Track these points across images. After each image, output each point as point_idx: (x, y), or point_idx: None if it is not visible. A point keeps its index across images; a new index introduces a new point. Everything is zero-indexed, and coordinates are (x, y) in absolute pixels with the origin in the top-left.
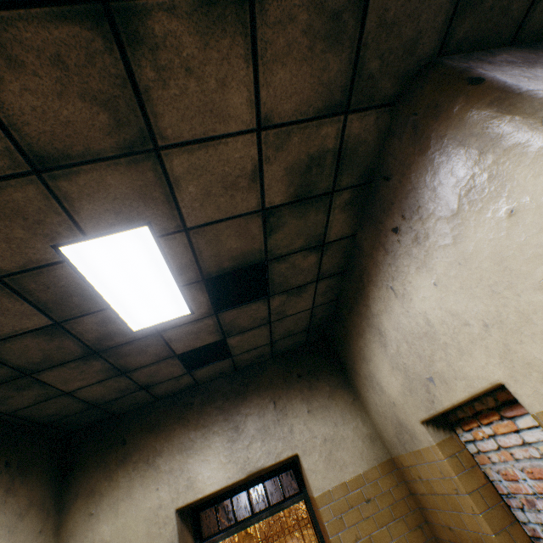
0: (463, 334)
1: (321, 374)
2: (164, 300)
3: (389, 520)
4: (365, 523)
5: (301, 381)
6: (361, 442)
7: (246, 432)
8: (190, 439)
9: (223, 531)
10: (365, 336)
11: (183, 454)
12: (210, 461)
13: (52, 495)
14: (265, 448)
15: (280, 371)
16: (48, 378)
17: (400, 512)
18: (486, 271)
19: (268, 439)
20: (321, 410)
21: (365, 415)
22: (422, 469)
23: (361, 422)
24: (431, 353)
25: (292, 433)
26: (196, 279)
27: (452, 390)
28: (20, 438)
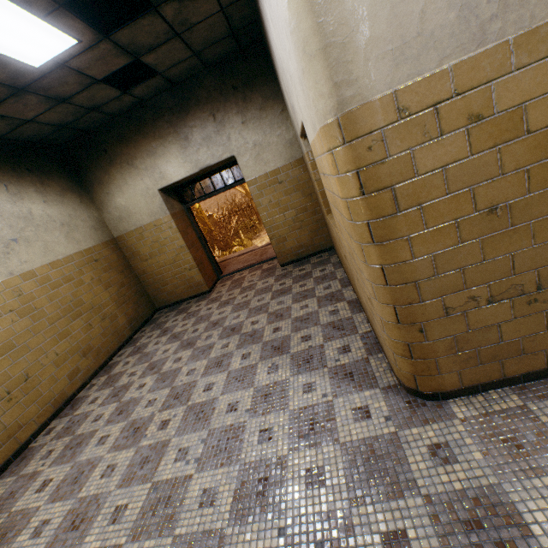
0: (289, 79)
1: (255, 86)
2: (39, 36)
3: (292, 193)
4: (276, 195)
5: (237, 94)
6: (283, 146)
7: (194, 141)
8: (153, 148)
9: (198, 199)
10: (271, 52)
11: (152, 158)
12: (172, 162)
13: (76, 185)
14: (210, 153)
15: (216, 84)
16: (3, 113)
17: (300, 188)
18: (278, 26)
19: (212, 147)
20: (254, 122)
21: (289, 125)
22: (307, 166)
23: (285, 131)
24: (288, 87)
25: (229, 142)
26: (53, 8)
27: (298, 120)
28: (25, 154)
